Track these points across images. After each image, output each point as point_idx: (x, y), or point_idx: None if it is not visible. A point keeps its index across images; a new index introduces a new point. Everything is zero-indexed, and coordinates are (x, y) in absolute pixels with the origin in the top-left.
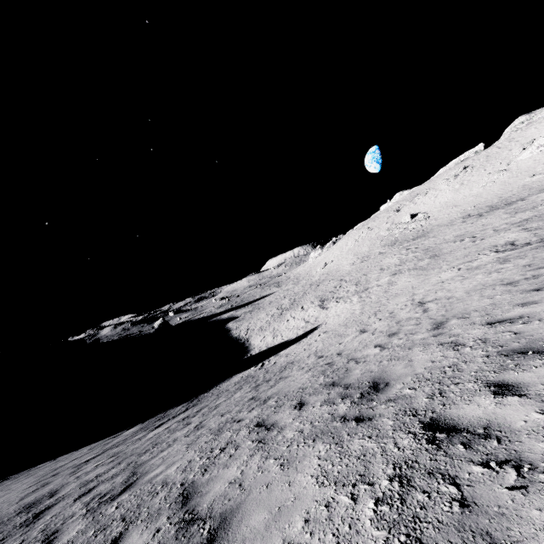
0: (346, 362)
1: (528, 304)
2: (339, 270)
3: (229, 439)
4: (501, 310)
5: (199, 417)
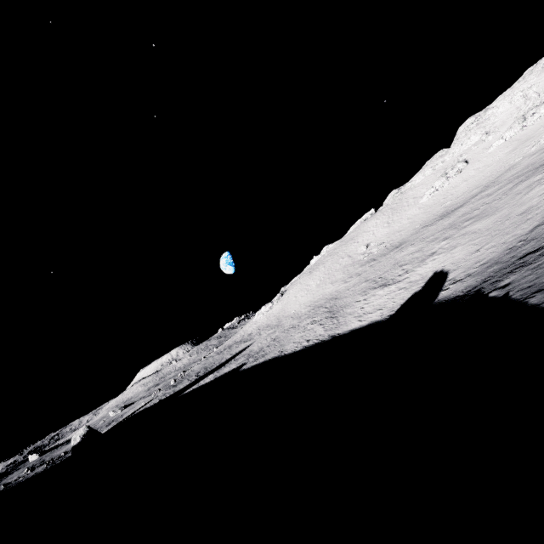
0: None
1: None
2: (337, 290)
3: None
4: None
5: None
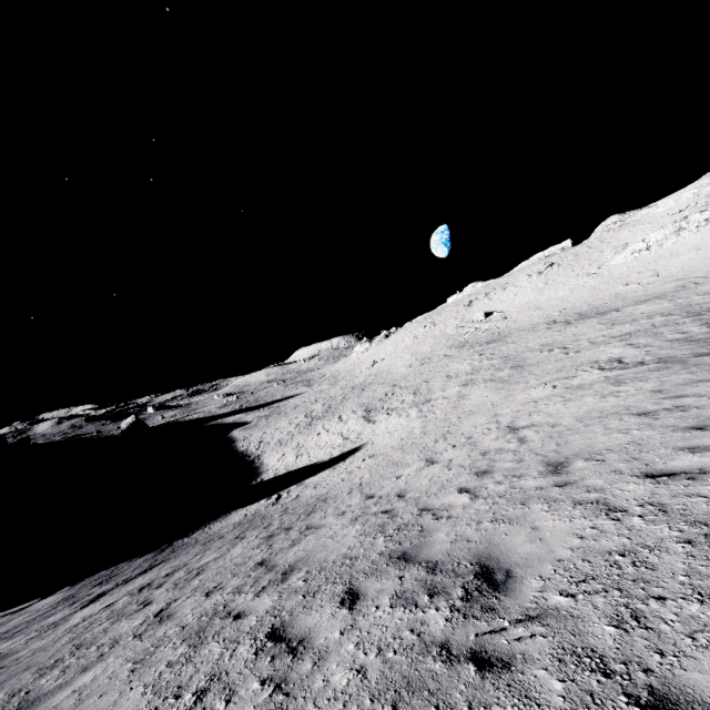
0: (417, 514)
1: (700, 450)
2: (392, 372)
3: (215, 664)
4: (656, 455)
5: (167, 591)
